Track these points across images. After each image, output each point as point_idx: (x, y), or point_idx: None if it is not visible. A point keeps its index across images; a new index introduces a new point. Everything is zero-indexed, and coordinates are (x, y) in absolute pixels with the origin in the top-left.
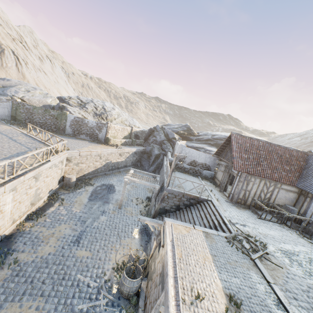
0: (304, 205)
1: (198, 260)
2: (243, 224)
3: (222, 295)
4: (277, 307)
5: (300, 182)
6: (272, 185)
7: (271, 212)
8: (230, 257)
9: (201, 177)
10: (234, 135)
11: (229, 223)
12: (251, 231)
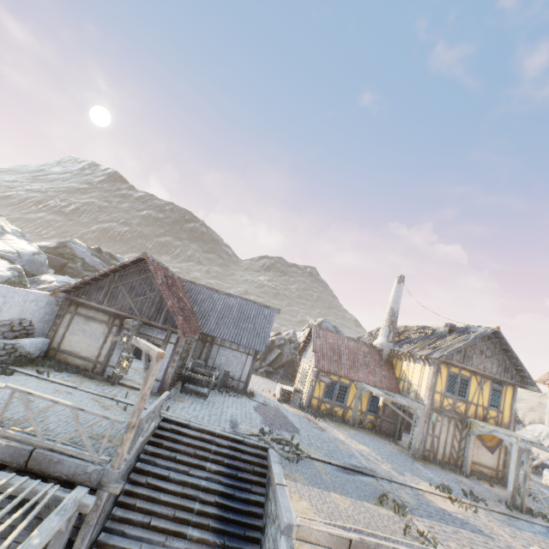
0: (205, 353)
1: (353, 510)
2: (231, 423)
3: (380, 508)
4: (353, 474)
5: (203, 325)
6: (192, 340)
7: (191, 379)
8: (318, 474)
9: (15, 365)
10: (151, 259)
11: (241, 436)
12: (244, 425)
